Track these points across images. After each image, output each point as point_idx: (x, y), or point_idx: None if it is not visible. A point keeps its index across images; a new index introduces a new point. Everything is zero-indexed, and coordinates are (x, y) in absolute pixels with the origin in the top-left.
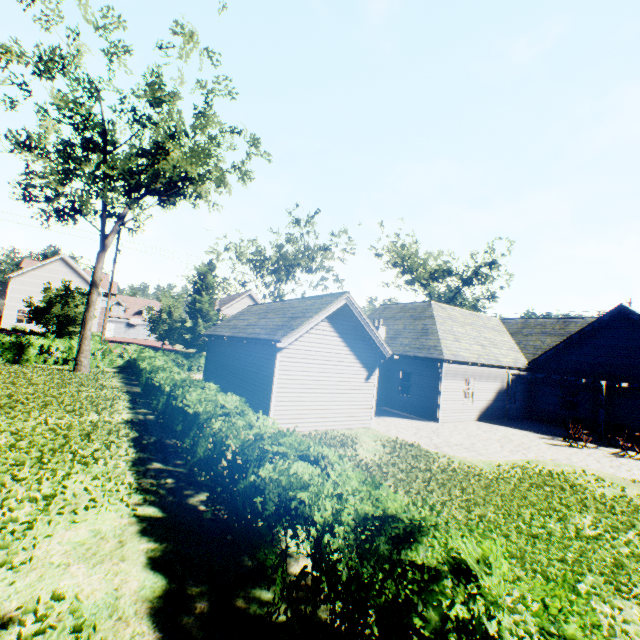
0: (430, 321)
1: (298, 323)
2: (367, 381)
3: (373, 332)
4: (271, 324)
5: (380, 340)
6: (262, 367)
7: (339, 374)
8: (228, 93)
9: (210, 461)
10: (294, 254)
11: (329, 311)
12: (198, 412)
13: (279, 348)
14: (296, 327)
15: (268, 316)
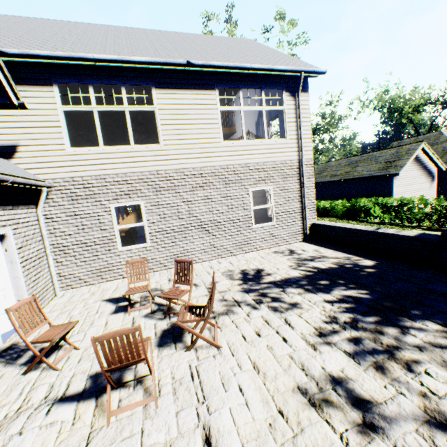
0: (446, 144)
1: (400, 163)
2: (431, 185)
3: (435, 159)
4: (372, 168)
5: (439, 162)
6: (378, 189)
7: (418, 184)
8: (304, 42)
9: (426, 215)
10: (325, 125)
11: (415, 153)
12: (405, 203)
13: (393, 177)
14: (402, 165)
15: (359, 165)
